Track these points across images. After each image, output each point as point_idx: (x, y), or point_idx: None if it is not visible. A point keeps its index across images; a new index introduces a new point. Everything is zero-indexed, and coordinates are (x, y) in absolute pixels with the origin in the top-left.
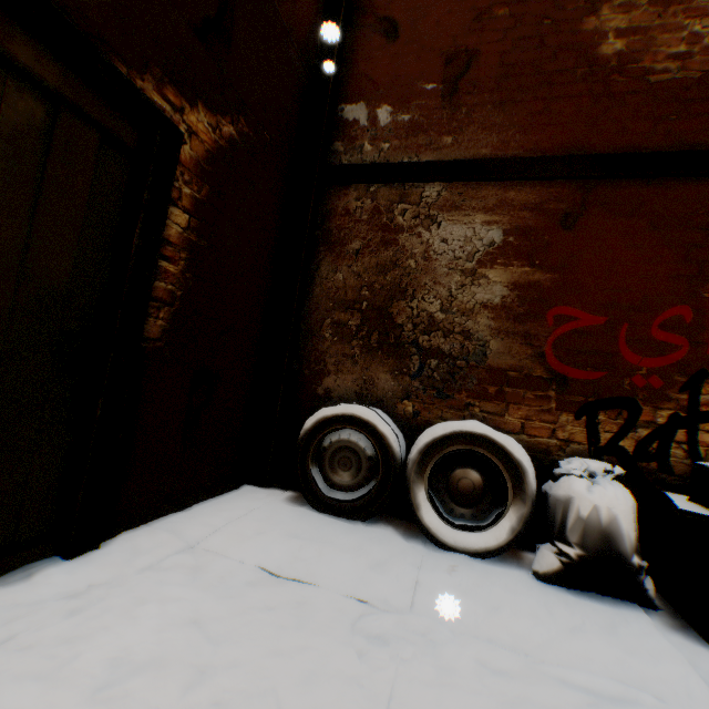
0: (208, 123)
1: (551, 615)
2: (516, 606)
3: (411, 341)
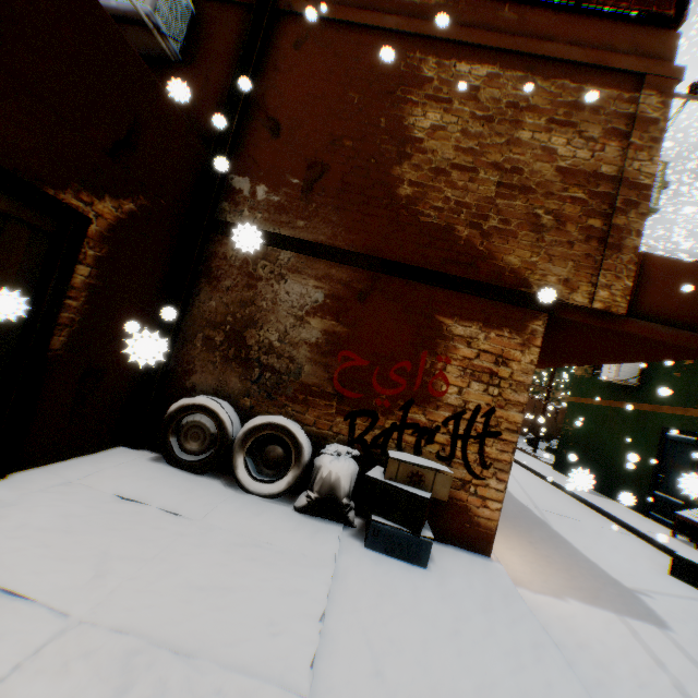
0: (114, 206)
1: (285, 526)
2: (267, 521)
3: (256, 358)
